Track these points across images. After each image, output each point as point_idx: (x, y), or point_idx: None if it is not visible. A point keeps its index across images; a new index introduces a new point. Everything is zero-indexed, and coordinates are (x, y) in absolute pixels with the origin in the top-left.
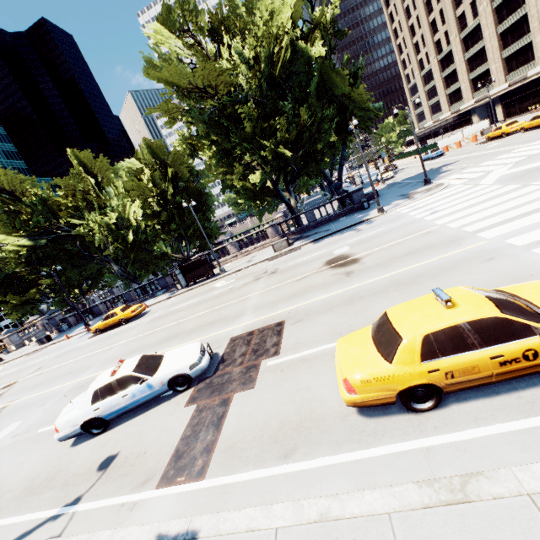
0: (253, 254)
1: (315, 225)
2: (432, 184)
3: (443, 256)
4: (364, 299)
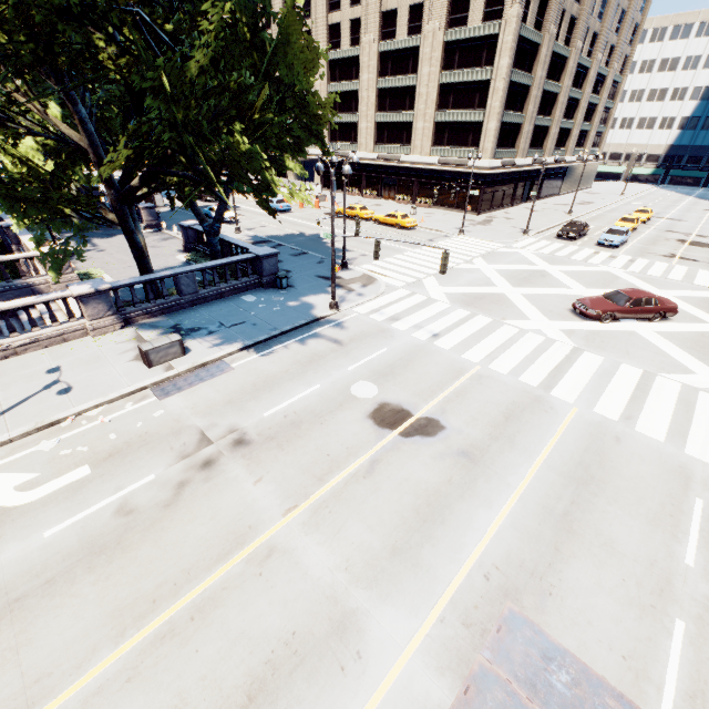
0: (37, 358)
1: (196, 301)
2: (353, 271)
3: (564, 429)
4: (579, 520)
